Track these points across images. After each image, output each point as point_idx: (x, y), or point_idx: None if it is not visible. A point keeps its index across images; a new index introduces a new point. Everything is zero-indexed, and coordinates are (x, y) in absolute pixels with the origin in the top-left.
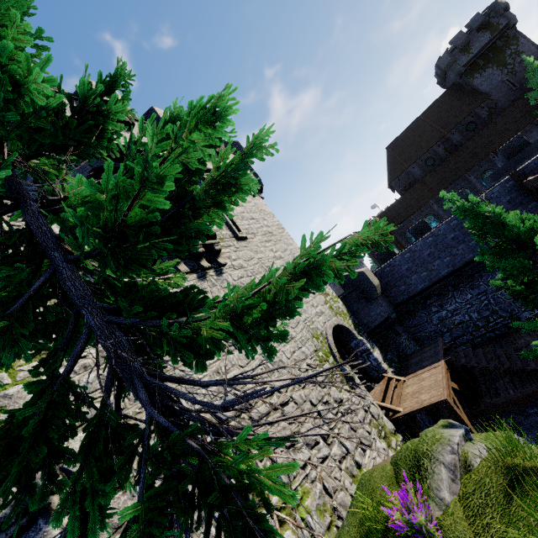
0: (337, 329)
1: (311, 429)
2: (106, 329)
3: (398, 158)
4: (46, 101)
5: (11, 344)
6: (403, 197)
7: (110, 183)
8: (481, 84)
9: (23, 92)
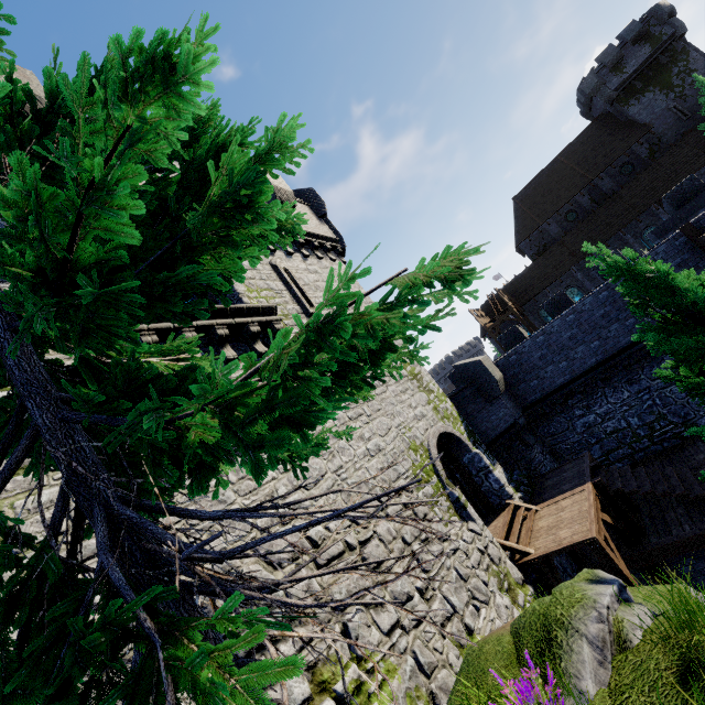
0: (444, 438)
1: (356, 595)
2: (59, 430)
3: (529, 212)
4: None
5: None
6: (536, 264)
7: (11, 187)
8: (639, 113)
9: None
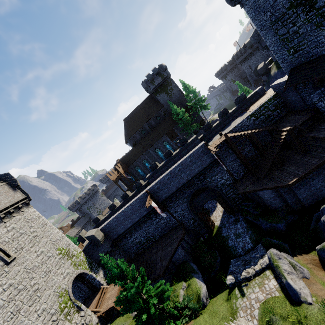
0: (78, 274)
1: None
2: None
3: (129, 128)
4: None
5: None
6: (133, 150)
7: None
8: (160, 99)
9: None
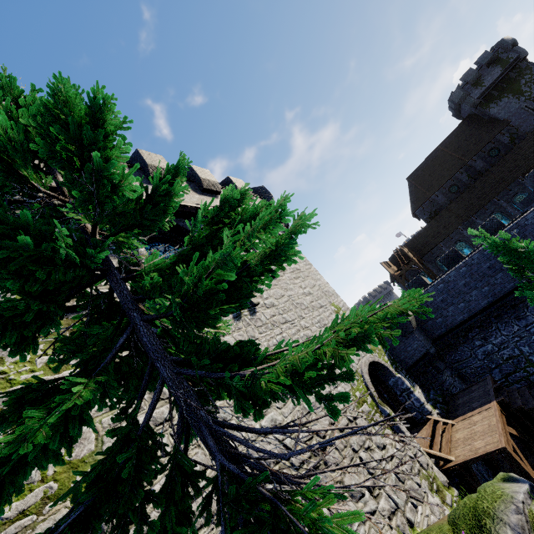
0: (372, 366)
1: (367, 481)
2: (176, 379)
3: (420, 187)
4: (135, 197)
5: (103, 394)
6: (430, 225)
7: (197, 270)
8: (498, 113)
9: (119, 191)
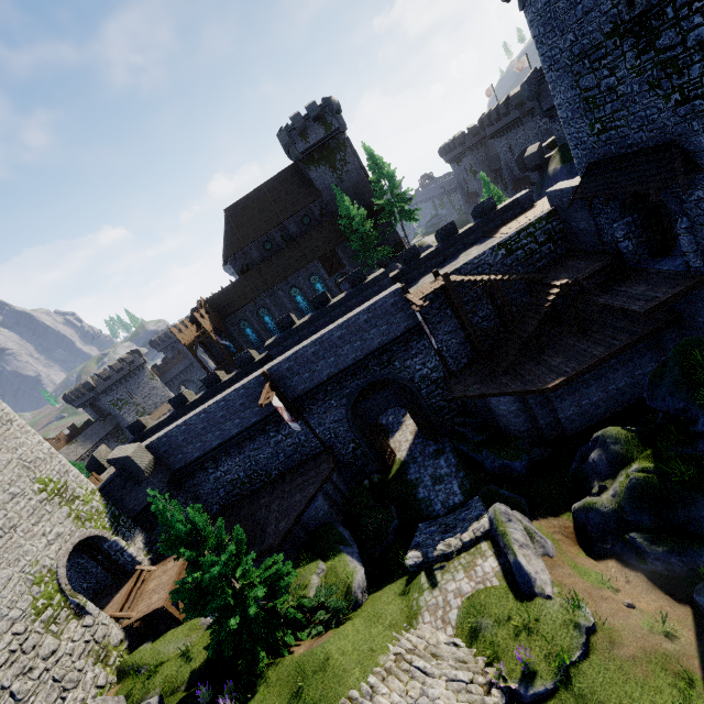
0: (84, 539)
1: None
2: None
3: (237, 230)
4: None
5: None
6: (239, 282)
7: None
8: (316, 179)
9: None
